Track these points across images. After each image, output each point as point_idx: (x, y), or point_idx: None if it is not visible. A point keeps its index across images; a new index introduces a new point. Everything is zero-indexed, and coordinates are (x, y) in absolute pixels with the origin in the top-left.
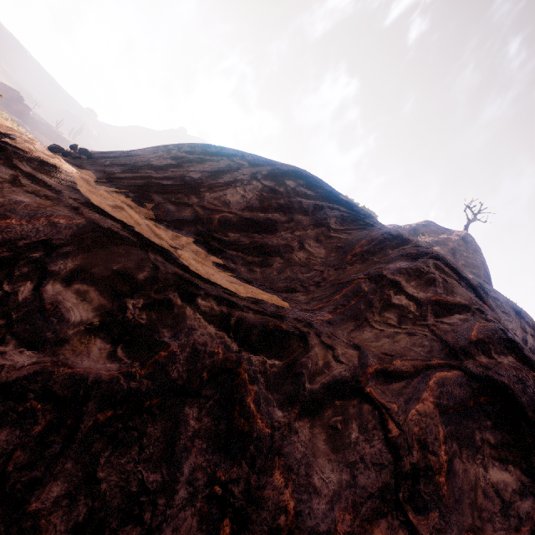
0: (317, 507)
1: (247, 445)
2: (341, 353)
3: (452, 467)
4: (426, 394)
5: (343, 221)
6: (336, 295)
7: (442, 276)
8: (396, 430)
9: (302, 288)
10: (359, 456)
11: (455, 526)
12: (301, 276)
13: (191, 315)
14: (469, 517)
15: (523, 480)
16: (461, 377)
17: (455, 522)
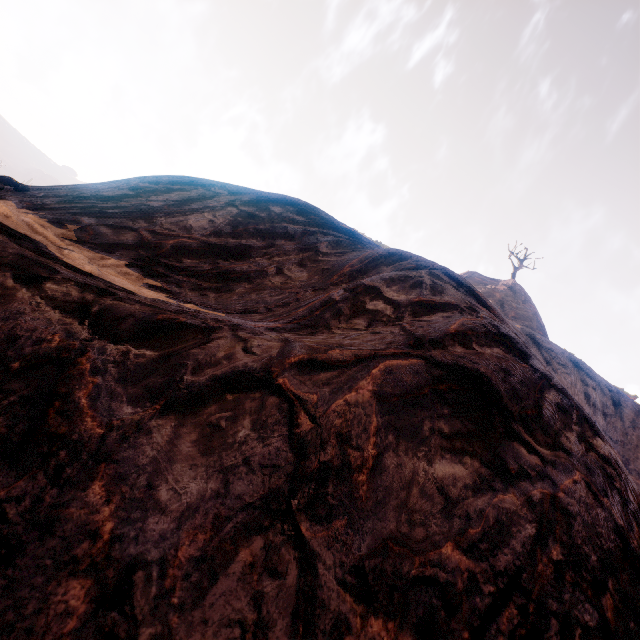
0: (153, 528)
1: (57, 450)
2: (257, 344)
3: (381, 463)
4: (364, 383)
5: (337, 245)
6: (300, 309)
7: (433, 279)
8: (309, 424)
9: (264, 310)
10: (242, 458)
11: (368, 535)
12: (268, 299)
13: (24, 298)
14: (392, 522)
15: (483, 473)
16: (421, 365)
17: (370, 529)
